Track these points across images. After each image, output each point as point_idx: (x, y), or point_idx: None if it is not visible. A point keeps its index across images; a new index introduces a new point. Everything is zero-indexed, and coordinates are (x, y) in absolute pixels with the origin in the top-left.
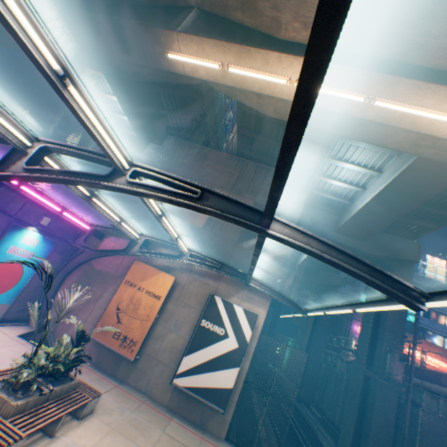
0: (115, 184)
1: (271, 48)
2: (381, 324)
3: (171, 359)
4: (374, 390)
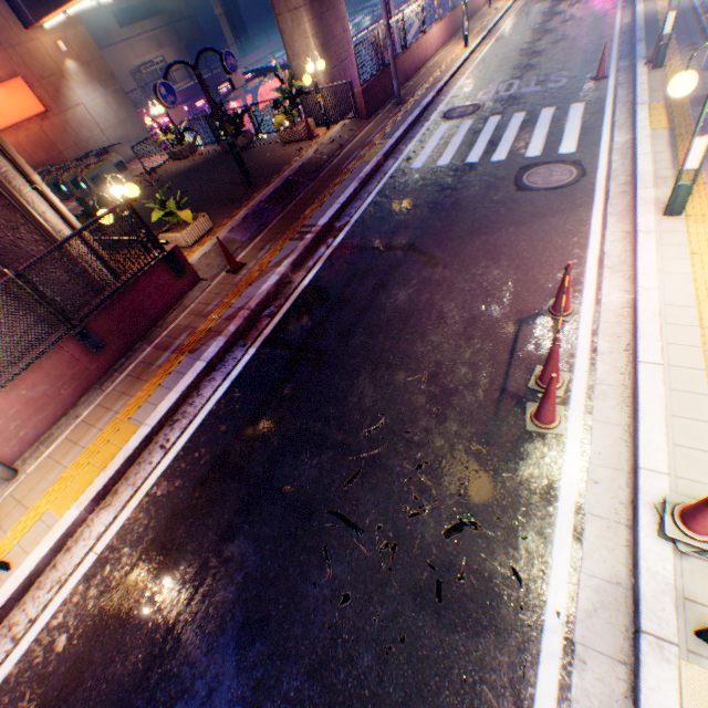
0: None
1: None
2: None
3: None
4: None
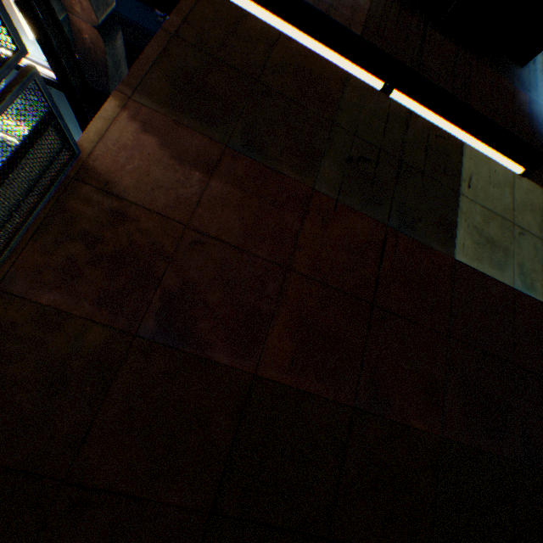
0: None
1: None
2: None
3: None
4: None
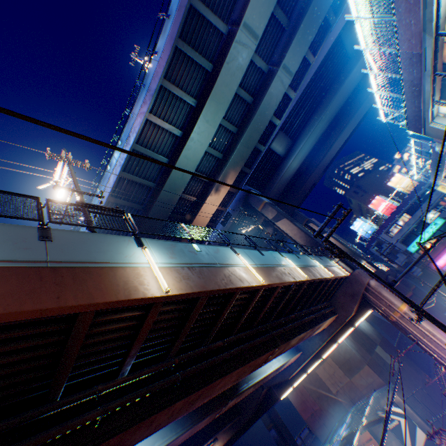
0: None
1: (297, 378)
2: None
3: None
4: None
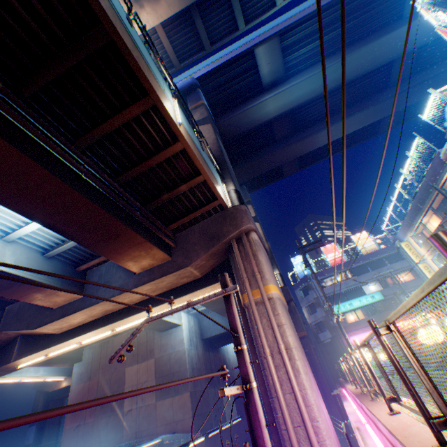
0: None
1: (56, 342)
2: None
3: None
4: None
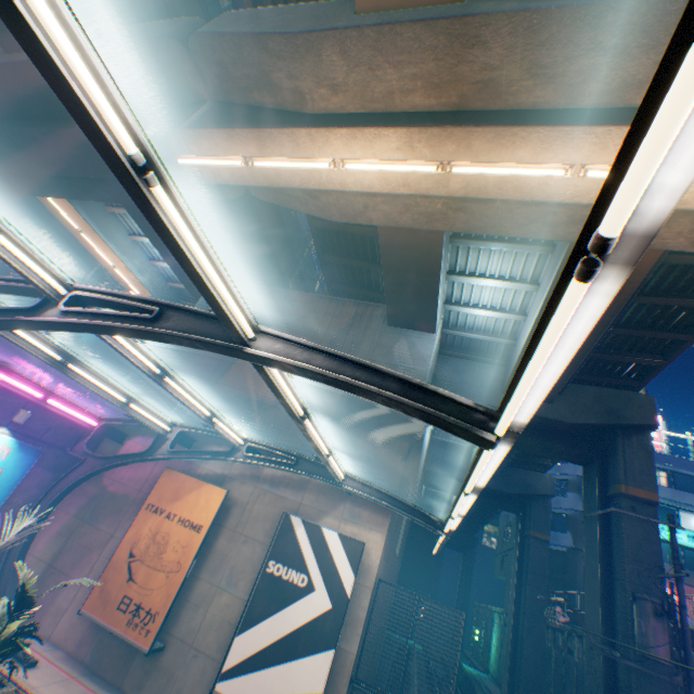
0: (44, 317)
1: (297, 125)
2: (616, 549)
3: (220, 644)
4: (629, 689)
